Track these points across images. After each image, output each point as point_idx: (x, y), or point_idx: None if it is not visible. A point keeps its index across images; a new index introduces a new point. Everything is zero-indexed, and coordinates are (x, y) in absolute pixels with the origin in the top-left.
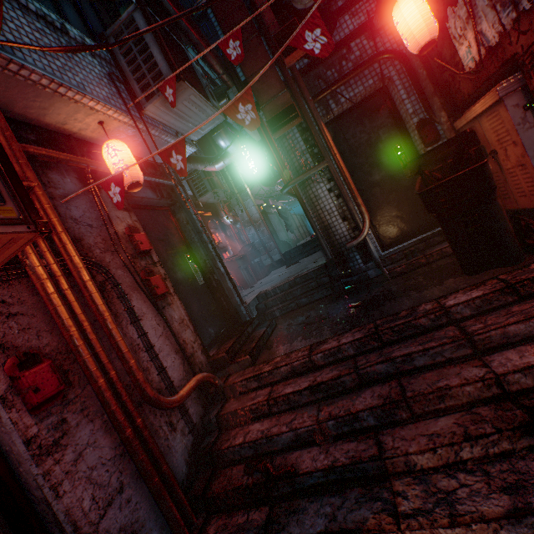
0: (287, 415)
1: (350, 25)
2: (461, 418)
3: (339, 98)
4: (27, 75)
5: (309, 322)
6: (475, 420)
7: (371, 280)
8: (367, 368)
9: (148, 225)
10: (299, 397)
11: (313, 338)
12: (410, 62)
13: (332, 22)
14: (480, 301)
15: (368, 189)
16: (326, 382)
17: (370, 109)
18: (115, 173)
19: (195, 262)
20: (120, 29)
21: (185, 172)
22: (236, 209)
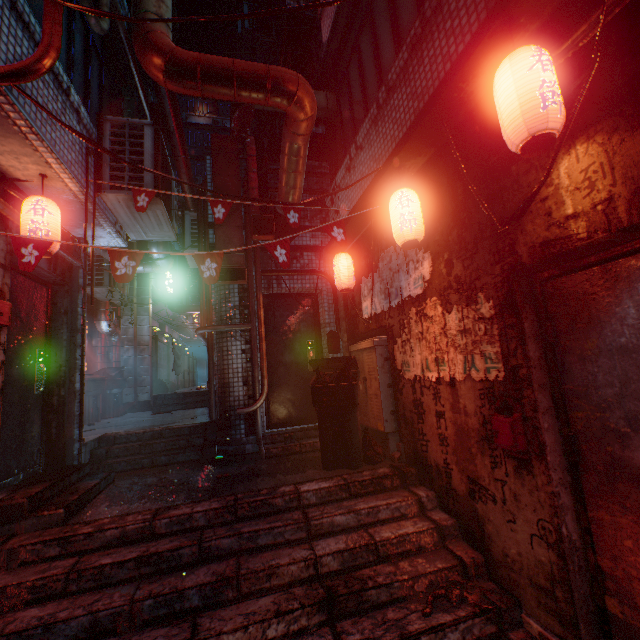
0: (90, 595)
1: (308, 241)
2: (280, 596)
3: (282, 282)
4: (9, 110)
5: (162, 484)
6: (289, 597)
7: (247, 455)
8: (213, 540)
9: (15, 294)
10: (118, 570)
11: (163, 501)
12: (337, 290)
13: (298, 231)
14: (325, 492)
15: (276, 365)
16: (162, 553)
17: (301, 304)
18: (42, 238)
19: (46, 362)
20: (123, 124)
21: (128, 279)
22: (124, 318)
